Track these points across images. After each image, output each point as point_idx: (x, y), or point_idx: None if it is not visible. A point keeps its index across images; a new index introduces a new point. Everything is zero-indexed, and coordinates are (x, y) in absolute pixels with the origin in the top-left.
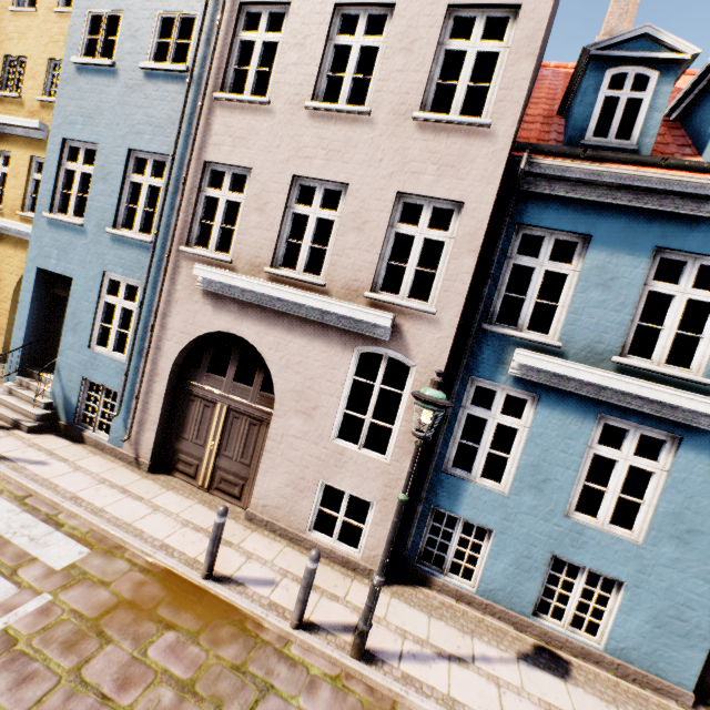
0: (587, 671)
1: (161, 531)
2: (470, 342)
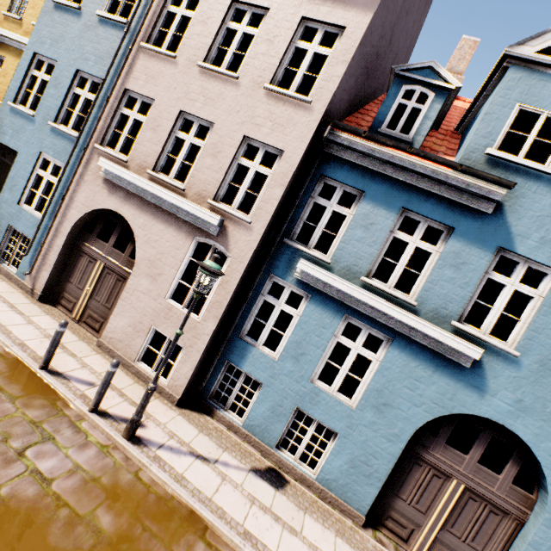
0: (298, 489)
1: (25, 336)
2: (273, 249)
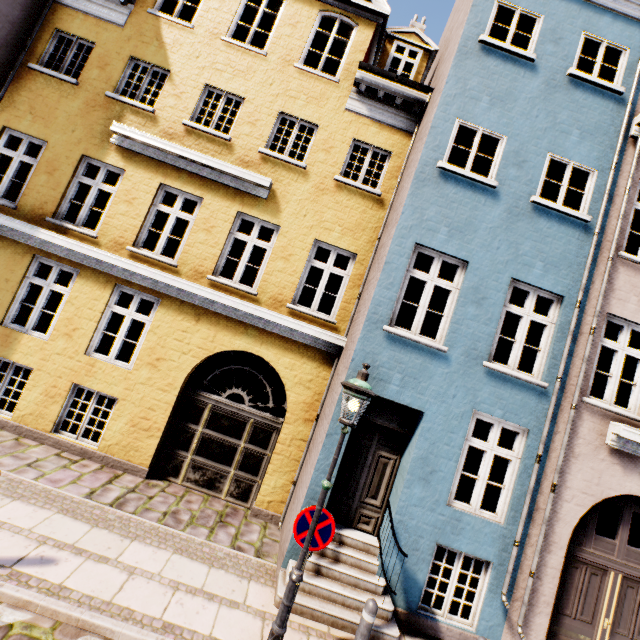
0: None
1: None
2: None
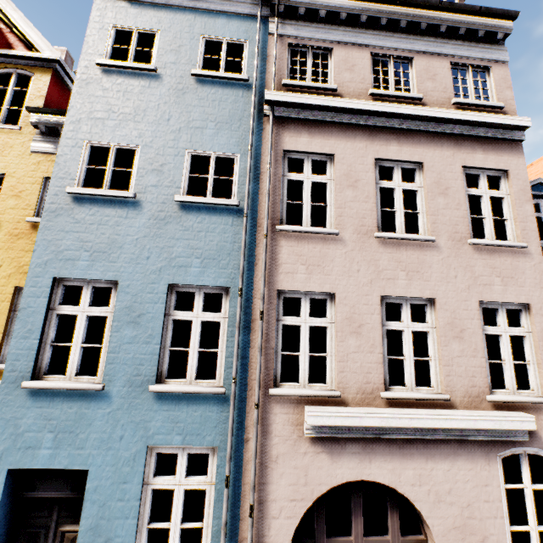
0: None
1: None
2: None
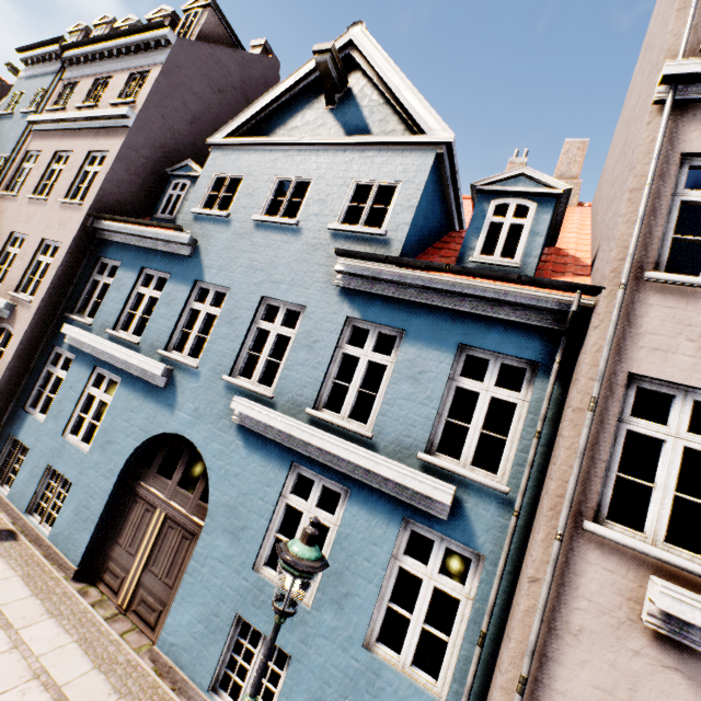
0: (22, 546)
1: None
2: (54, 322)
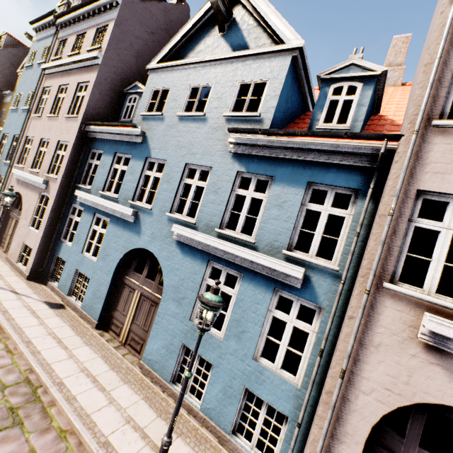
0: (68, 312)
1: None
2: (70, 190)
